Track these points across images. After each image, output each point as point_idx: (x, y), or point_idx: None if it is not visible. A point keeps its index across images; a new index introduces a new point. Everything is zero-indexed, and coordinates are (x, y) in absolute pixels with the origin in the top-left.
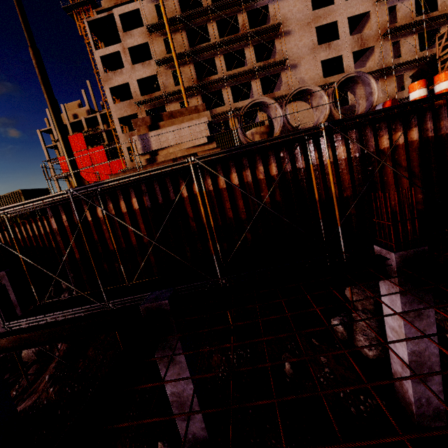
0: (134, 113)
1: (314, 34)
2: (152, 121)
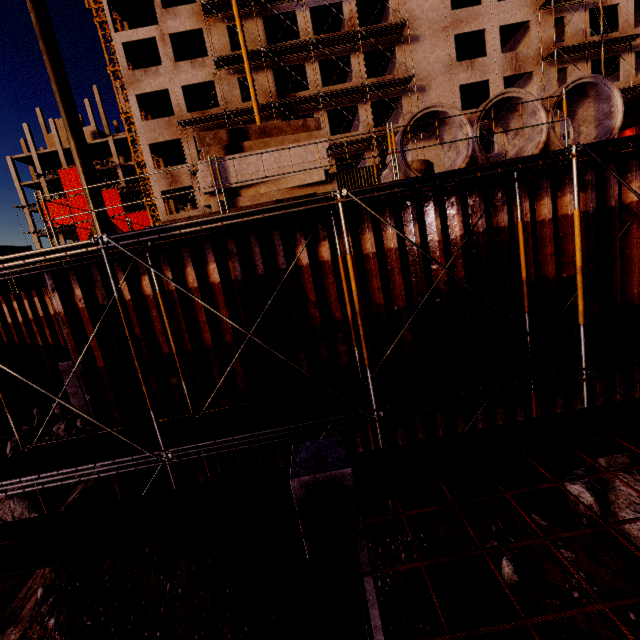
0: (176, 138)
1: (452, 45)
2: (230, 139)
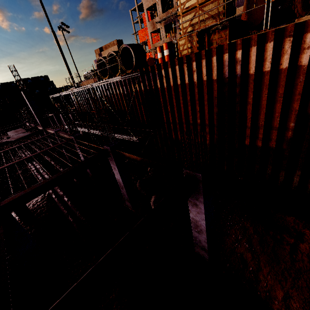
0: (154, 2)
1: None
2: (100, 51)
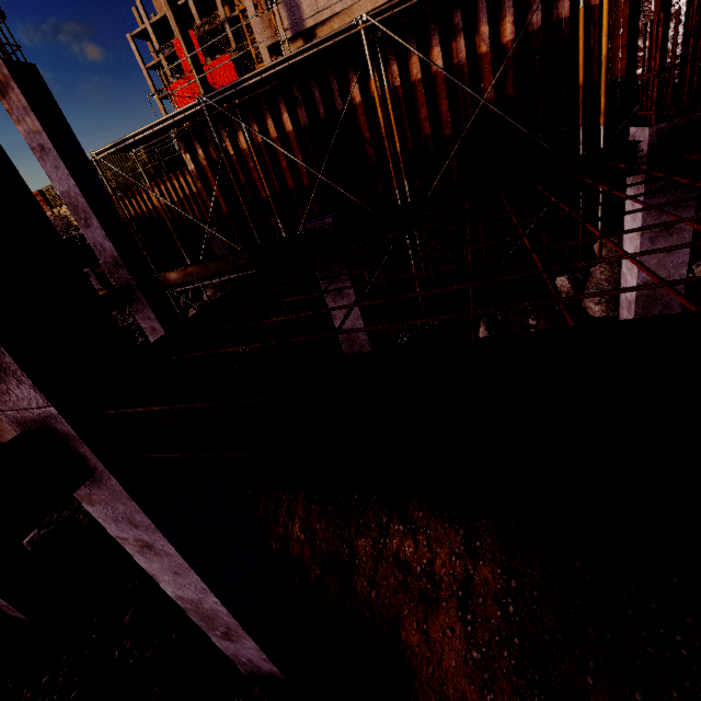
0: None
1: None
2: None
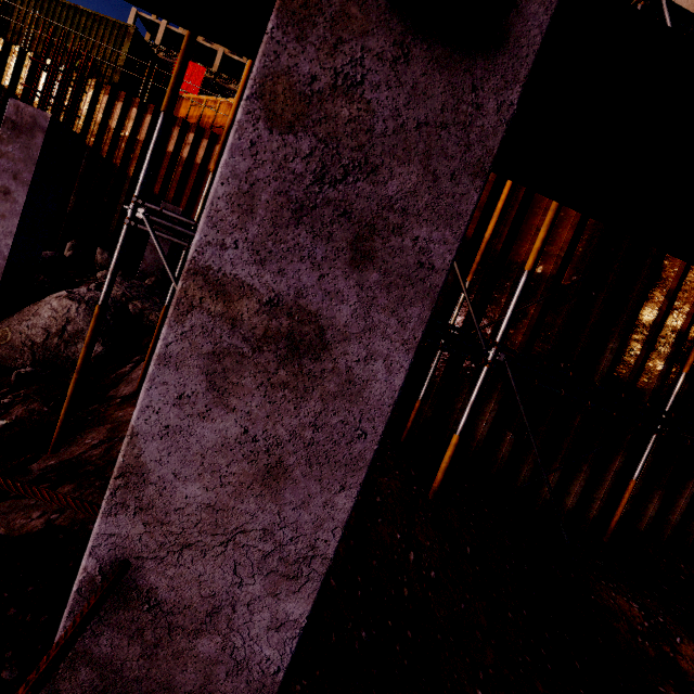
0: None
1: None
2: None
